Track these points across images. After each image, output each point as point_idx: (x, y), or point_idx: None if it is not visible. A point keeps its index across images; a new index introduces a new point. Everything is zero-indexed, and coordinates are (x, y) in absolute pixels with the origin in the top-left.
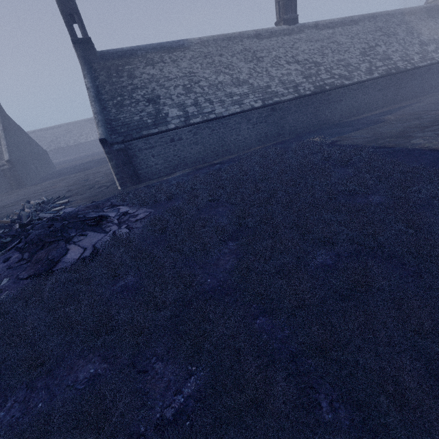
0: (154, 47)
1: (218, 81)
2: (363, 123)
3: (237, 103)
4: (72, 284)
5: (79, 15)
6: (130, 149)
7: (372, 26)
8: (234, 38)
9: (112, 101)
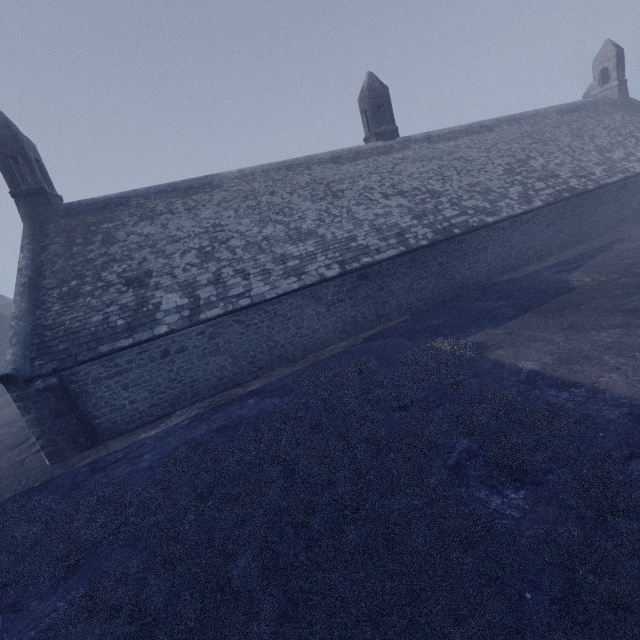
0: (162, 190)
1: (262, 236)
2: (532, 289)
3: (294, 273)
4: None
5: (26, 156)
6: (74, 382)
7: (515, 132)
8: (296, 166)
9: (60, 288)
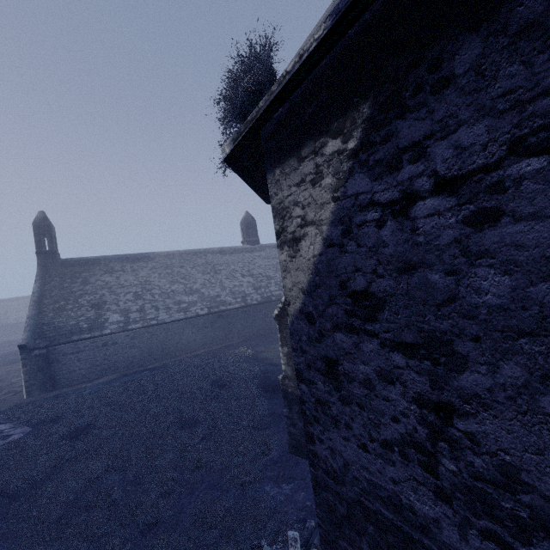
0: (120, 257)
1: (171, 289)
2: None
3: (183, 311)
4: None
5: (51, 235)
6: (53, 354)
7: None
8: (199, 253)
9: (54, 305)
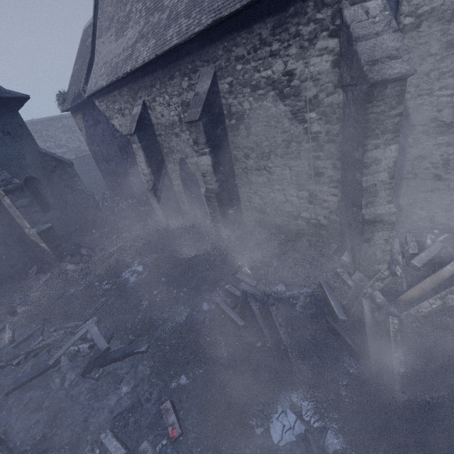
0: None
1: (46, 146)
2: None
3: None
4: None
5: None
6: None
7: None
8: (56, 119)
9: None
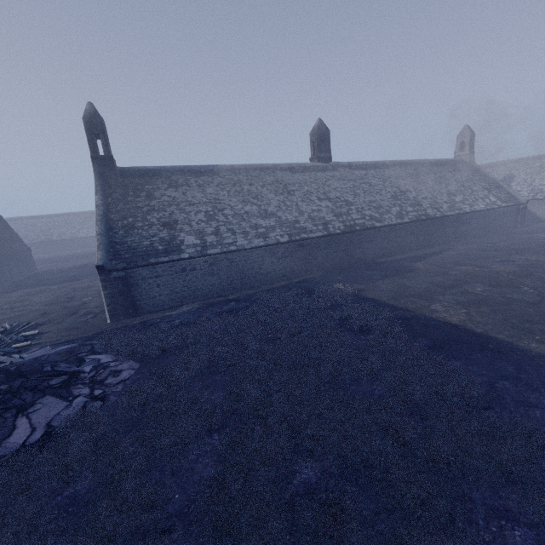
0: (181, 169)
1: (244, 210)
2: (393, 268)
3: (262, 236)
4: (4, 489)
5: (105, 135)
6: (132, 277)
7: (403, 172)
8: (266, 169)
9: (122, 221)
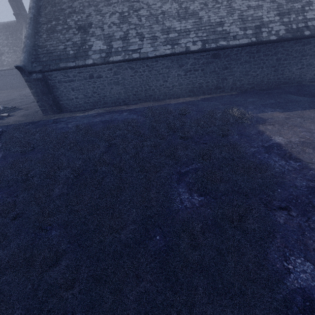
0: None
1: (161, 10)
2: None
3: (171, 43)
4: None
5: None
6: (50, 80)
7: None
8: None
9: (47, 25)
